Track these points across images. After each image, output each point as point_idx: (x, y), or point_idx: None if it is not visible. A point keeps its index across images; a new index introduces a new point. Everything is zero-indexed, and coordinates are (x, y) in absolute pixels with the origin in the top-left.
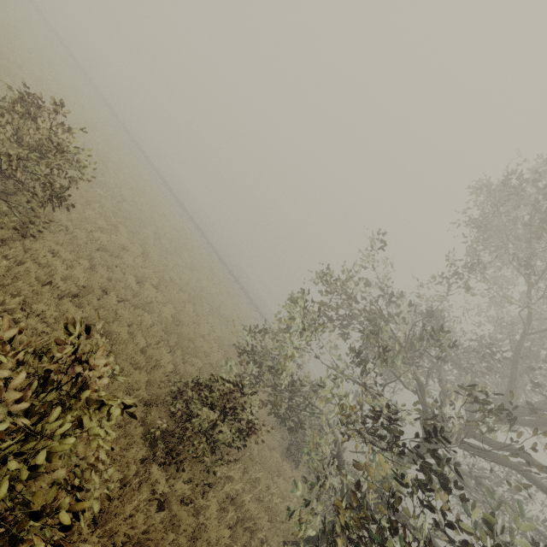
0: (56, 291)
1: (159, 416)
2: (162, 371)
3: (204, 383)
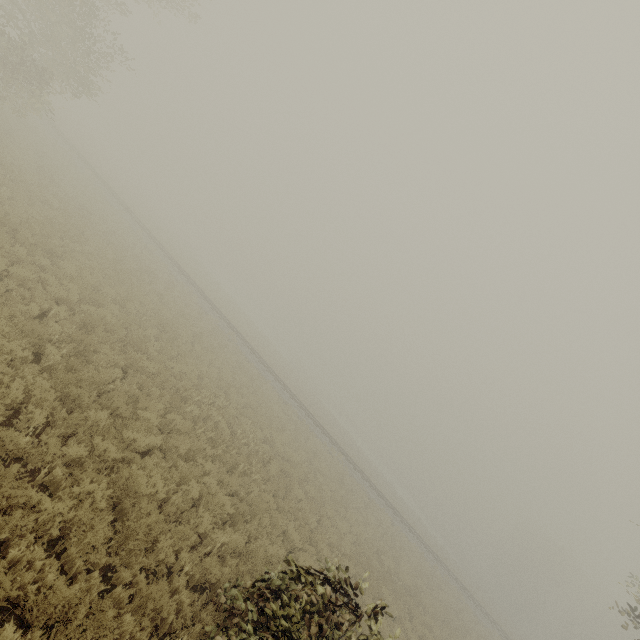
0: None
1: None
2: None
3: None
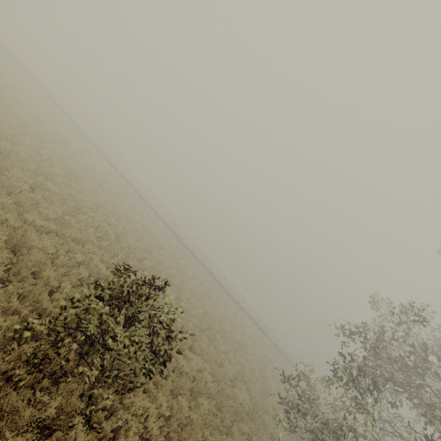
0: None
1: None
2: None
3: None
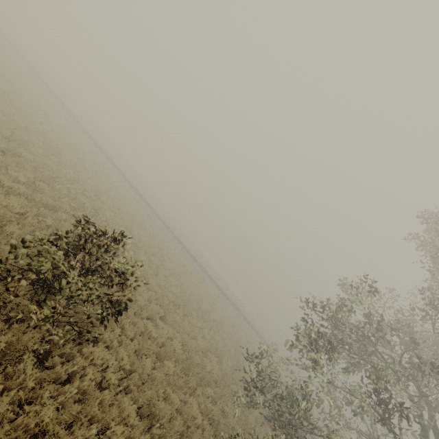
0: (112, 389)
1: None
2: (193, 422)
3: None
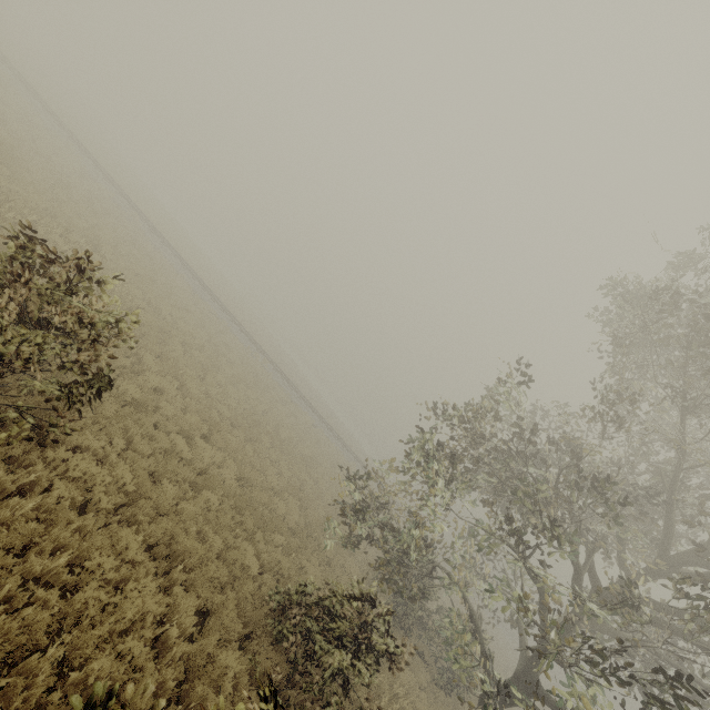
0: (102, 515)
1: (266, 657)
2: (246, 574)
3: (323, 603)
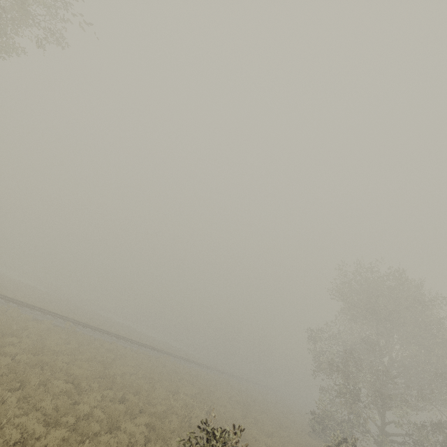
0: None
1: None
2: None
3: None
